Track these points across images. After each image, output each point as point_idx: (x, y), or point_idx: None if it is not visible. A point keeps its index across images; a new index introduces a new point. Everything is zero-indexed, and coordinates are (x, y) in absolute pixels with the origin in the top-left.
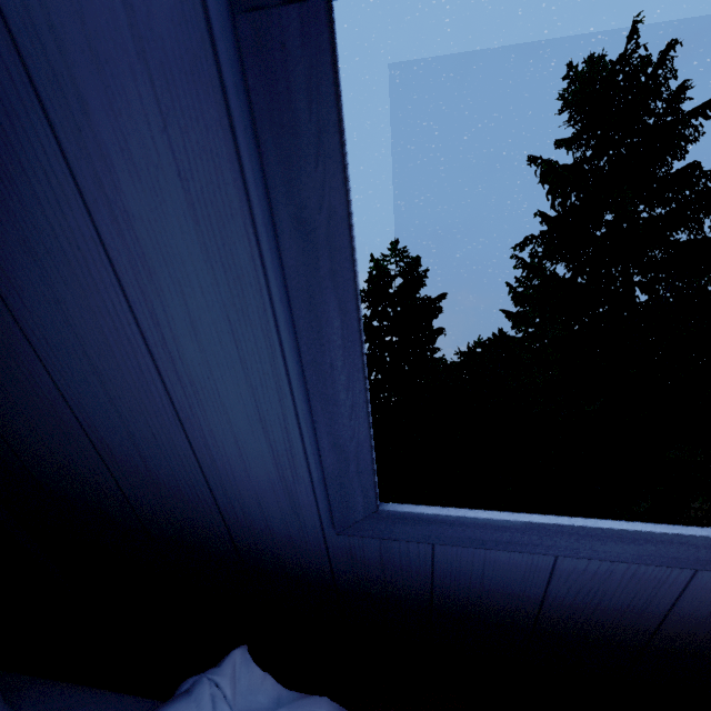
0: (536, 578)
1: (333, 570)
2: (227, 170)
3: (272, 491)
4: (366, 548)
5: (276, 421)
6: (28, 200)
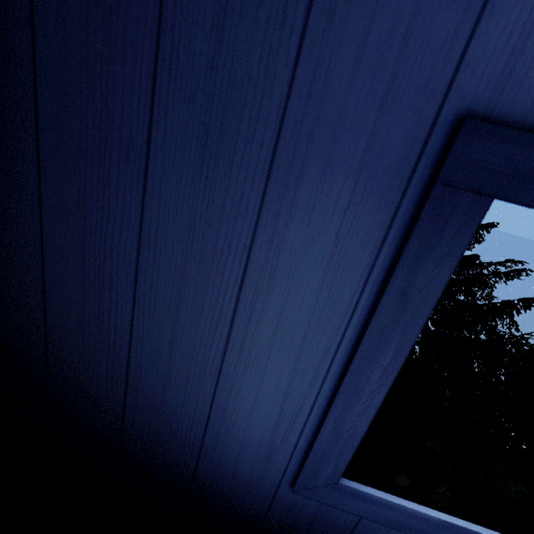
0: None
1: (267, 517)
2: (370, 245)
3: (258, 445)
4: (305, 507)
5: (296, 398)
6: (214, 206)
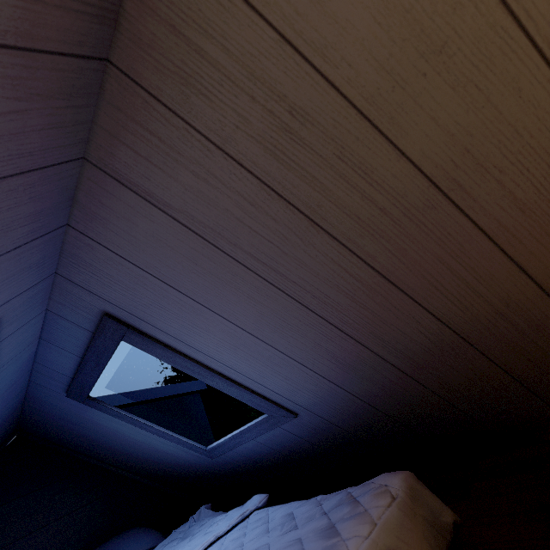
0: (263, 447)
1: (232, 467)
2: (105, 414)
3: (190, 455)
4: (225, 458)
5: (166, 442)
6: (95, 430)
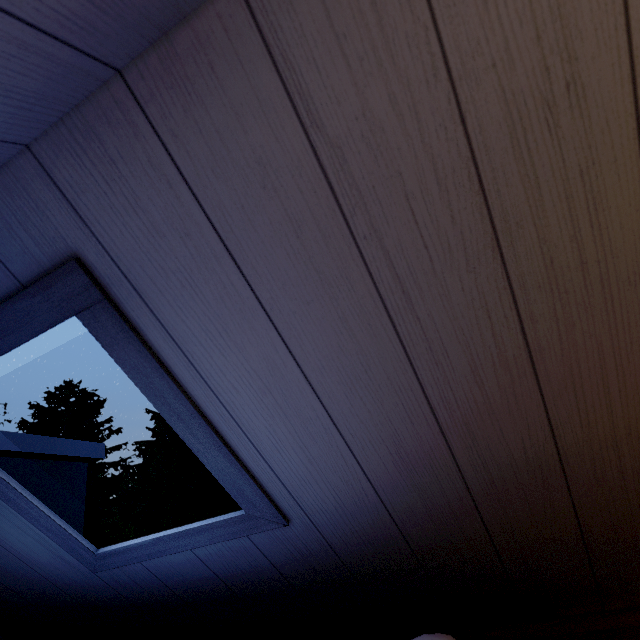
0: (199, 565)
1: (120, 593)
2: None
3: (54, 559)
4: (119, 575)
5: (24, 526)
6: None
